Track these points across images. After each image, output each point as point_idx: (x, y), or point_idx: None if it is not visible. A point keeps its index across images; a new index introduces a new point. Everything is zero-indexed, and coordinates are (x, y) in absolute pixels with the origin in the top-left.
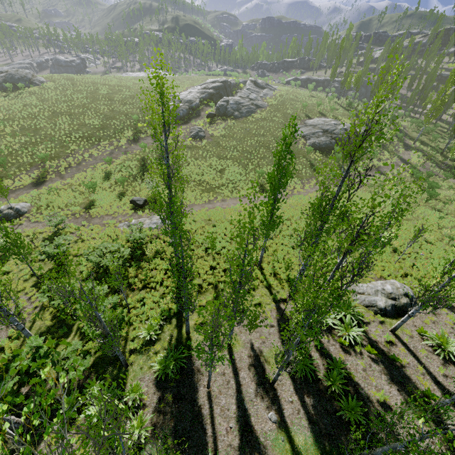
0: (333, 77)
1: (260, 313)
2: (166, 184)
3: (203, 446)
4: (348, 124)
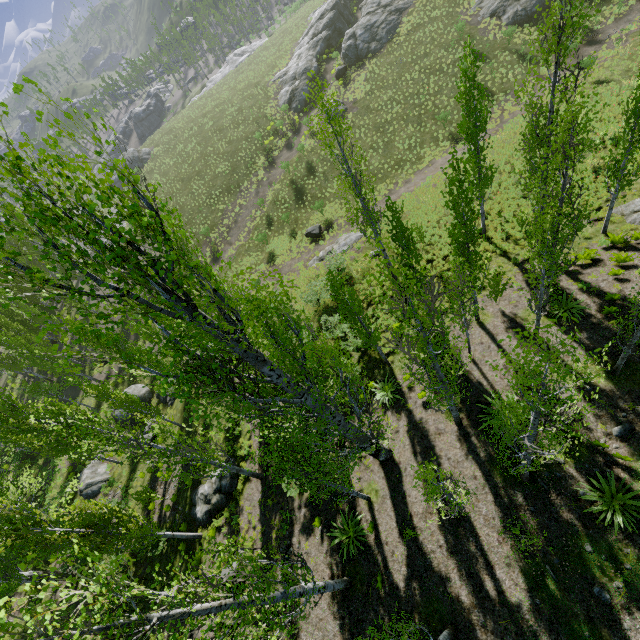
0: None
1: (501, 277)
2: (358, 194)
3: (483, 392)
4: None
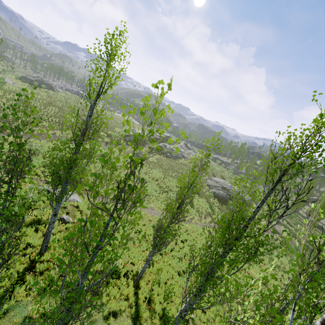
0: (233, 161)
1: None
2: (72, 136)
3: None
4: (239, 190)
